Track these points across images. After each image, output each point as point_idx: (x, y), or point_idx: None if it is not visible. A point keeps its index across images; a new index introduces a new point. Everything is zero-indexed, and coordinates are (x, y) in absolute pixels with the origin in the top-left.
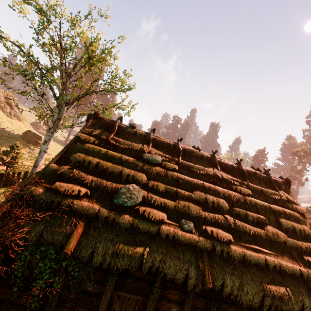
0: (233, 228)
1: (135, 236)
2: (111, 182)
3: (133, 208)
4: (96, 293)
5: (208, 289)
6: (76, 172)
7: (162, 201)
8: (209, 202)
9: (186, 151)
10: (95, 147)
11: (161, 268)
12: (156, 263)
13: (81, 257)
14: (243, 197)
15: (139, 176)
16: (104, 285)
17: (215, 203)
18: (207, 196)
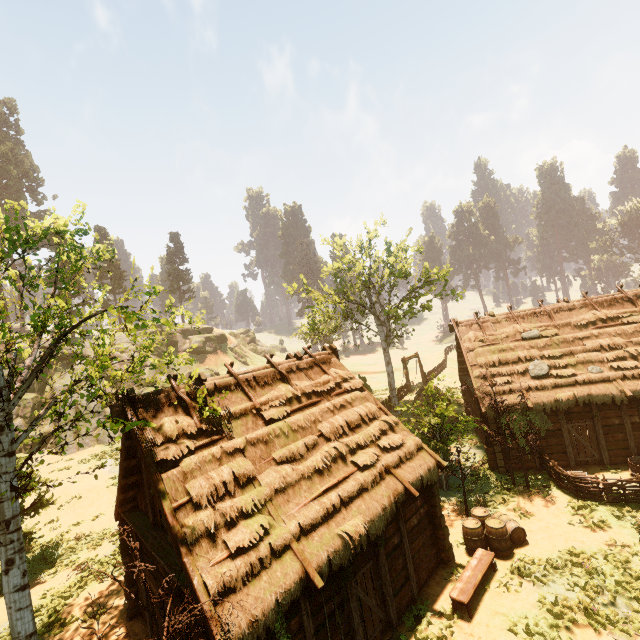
0: (638, 356)
1: (561, 389)
2: (518, 366)
3: (546, 375)
4: (556, 429)
5: (636, 402)
6: (492, 370)
7: (564, 362)
8: (604, 346)
9: (554, 310)
10: (484, 349)
11: (591, 399)
12: (586, 397)
13: (538, 410)
14: (638, 326)
15: (533, 353)
16: (558, 423)
17: (610, 344)
18: (600, 342)
